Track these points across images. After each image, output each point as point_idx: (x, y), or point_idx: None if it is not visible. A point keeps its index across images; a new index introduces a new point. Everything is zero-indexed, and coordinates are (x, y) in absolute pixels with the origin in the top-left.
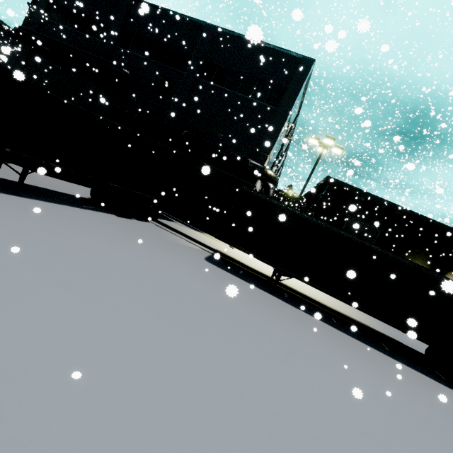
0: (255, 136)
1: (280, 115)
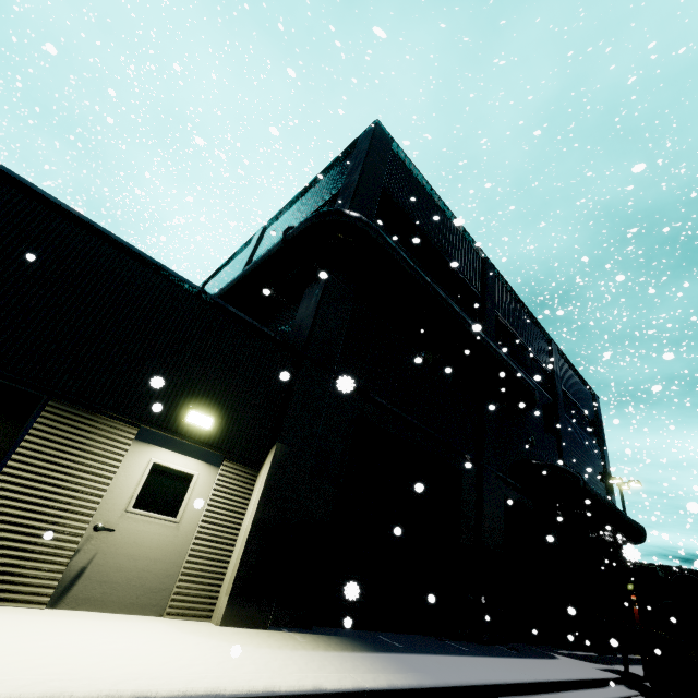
0: (602, 483)
1: (606, 457)
